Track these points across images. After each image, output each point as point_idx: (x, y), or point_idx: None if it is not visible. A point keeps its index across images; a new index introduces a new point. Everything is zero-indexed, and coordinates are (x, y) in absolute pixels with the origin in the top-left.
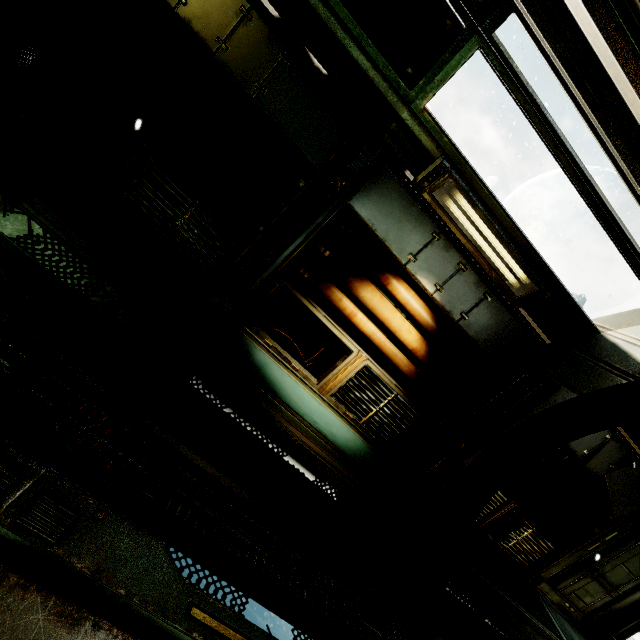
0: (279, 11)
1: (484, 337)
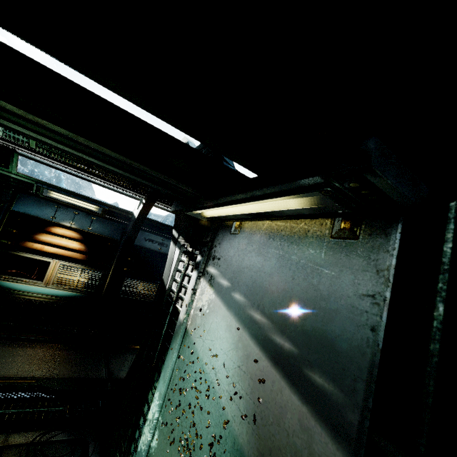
0: None
1: (103, 232)
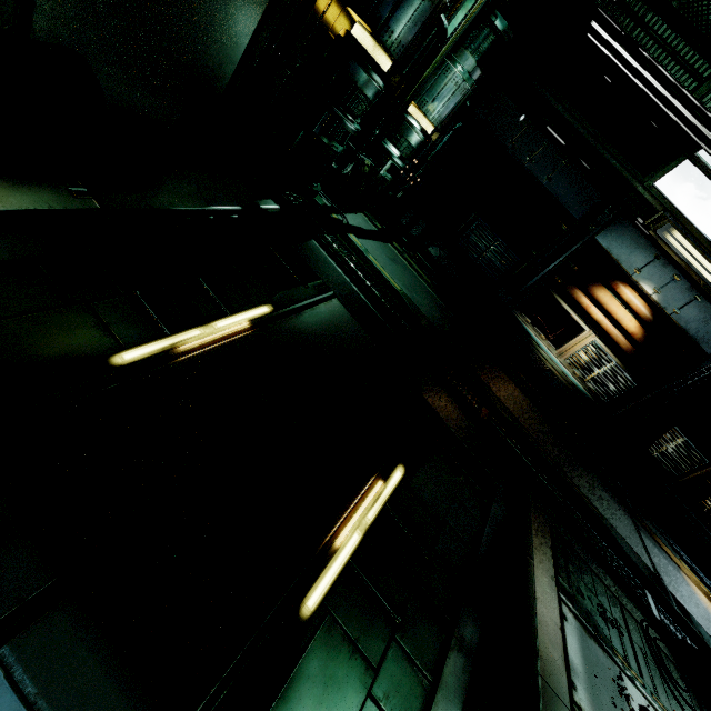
0: (566, 142)
1: (693, 327)
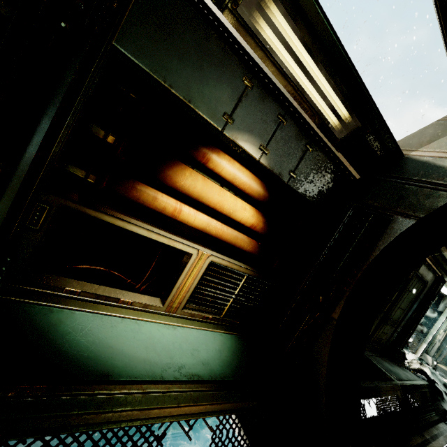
0: None
1: (311, 190)
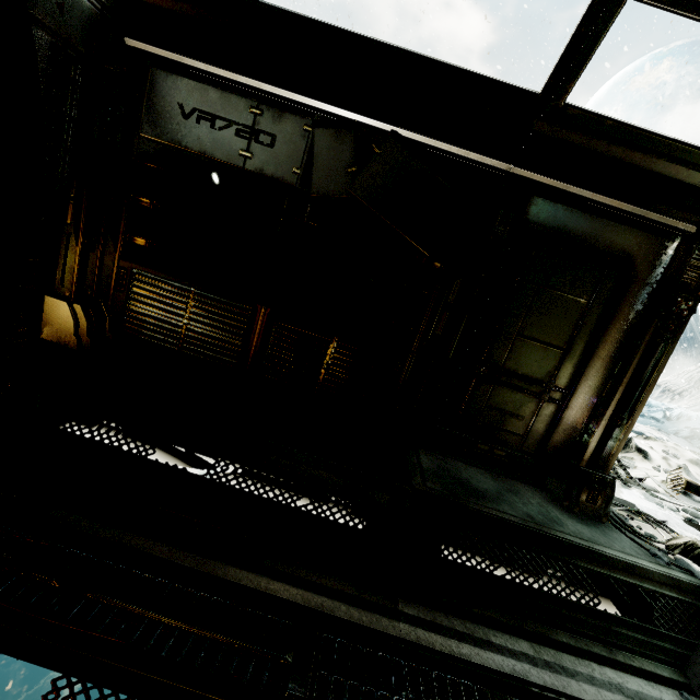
0: None
1: None
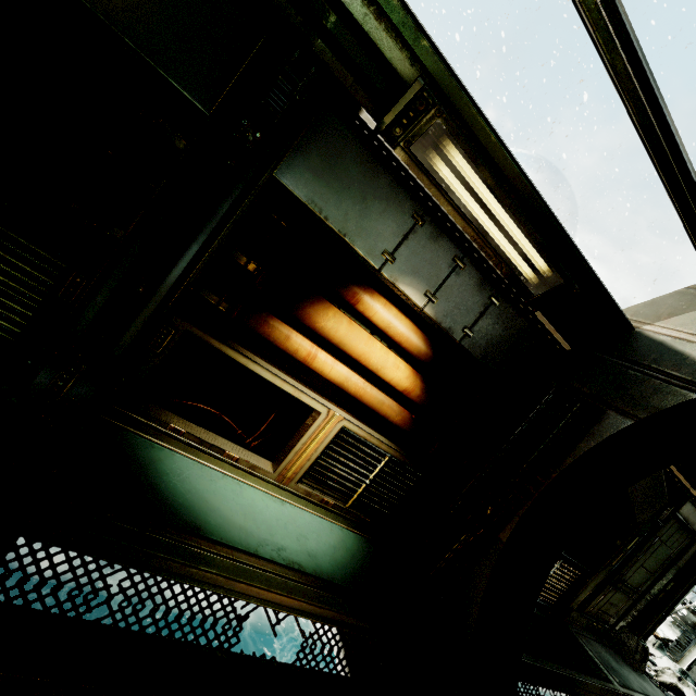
0: None
1: (494, 356)
